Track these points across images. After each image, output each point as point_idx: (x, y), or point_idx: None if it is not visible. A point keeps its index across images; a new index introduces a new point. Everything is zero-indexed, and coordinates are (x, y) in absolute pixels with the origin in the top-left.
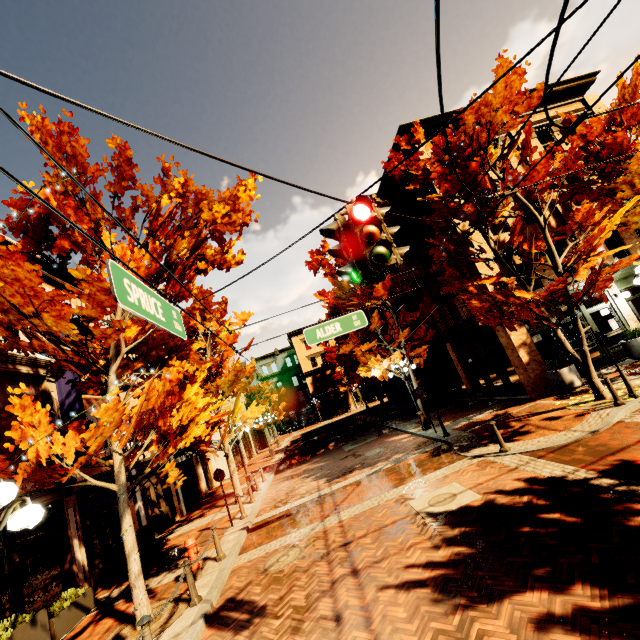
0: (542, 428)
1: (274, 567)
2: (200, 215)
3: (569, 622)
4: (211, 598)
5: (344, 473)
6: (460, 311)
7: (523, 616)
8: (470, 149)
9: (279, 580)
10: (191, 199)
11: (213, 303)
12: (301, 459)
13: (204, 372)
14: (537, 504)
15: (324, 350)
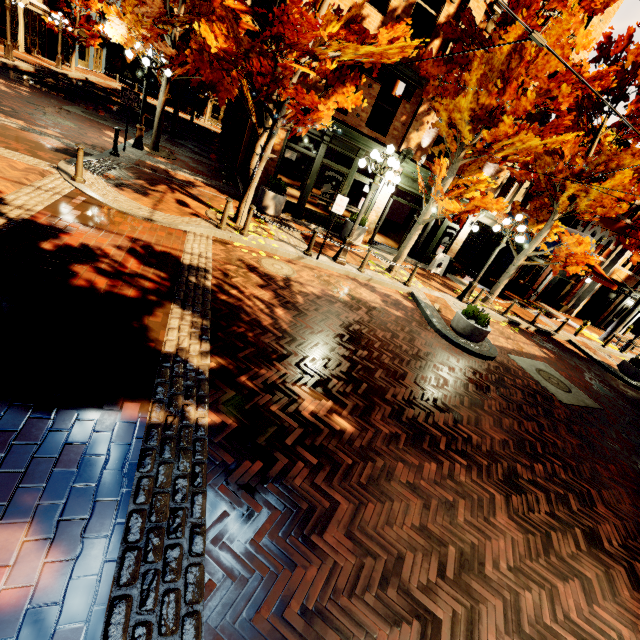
0: (158, 200)
1: None
2: None
3: None
4: None
5: None
6: None
7: None
8: None
9: None
10: None
11: None
12: (19, 79)
13: None
14: None
15: None
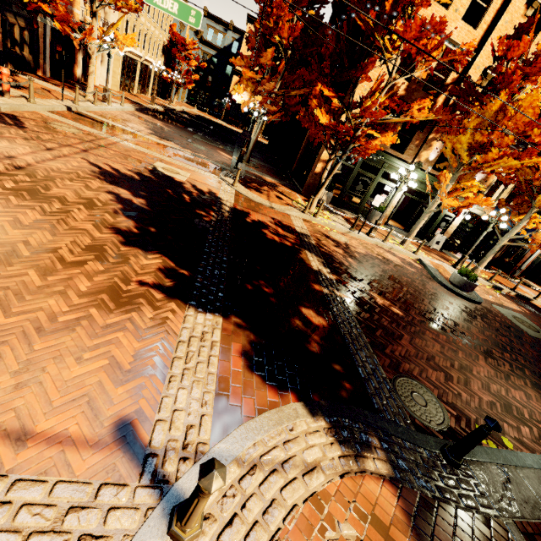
0: (268, 196)
1: (55, 125)
2: None
3: (119, 197)
4: (1, 106)
5: (165, 138)
6: None
7: (110, 189)
8: None
9: (49, 129)
10: None
11: None
12: (165, 119)
13: None
14: (192, 194)
15: None
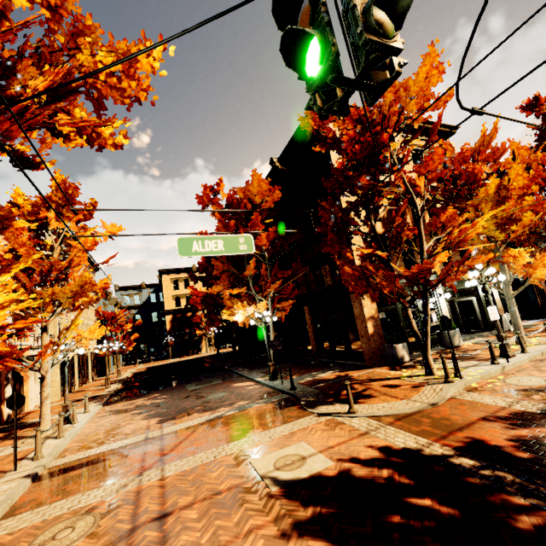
0: (383, 394)
1: None
2: (76, 54)
3: None
4: None
5: (181, 414)
6: (324, 279)
7: None
8: (379, 128)
9: None
10: (66, 22)
11: (78, 201)
12: (138, 392)
13: (26, 263)
14: (400, 482)
15: (191, 293)
